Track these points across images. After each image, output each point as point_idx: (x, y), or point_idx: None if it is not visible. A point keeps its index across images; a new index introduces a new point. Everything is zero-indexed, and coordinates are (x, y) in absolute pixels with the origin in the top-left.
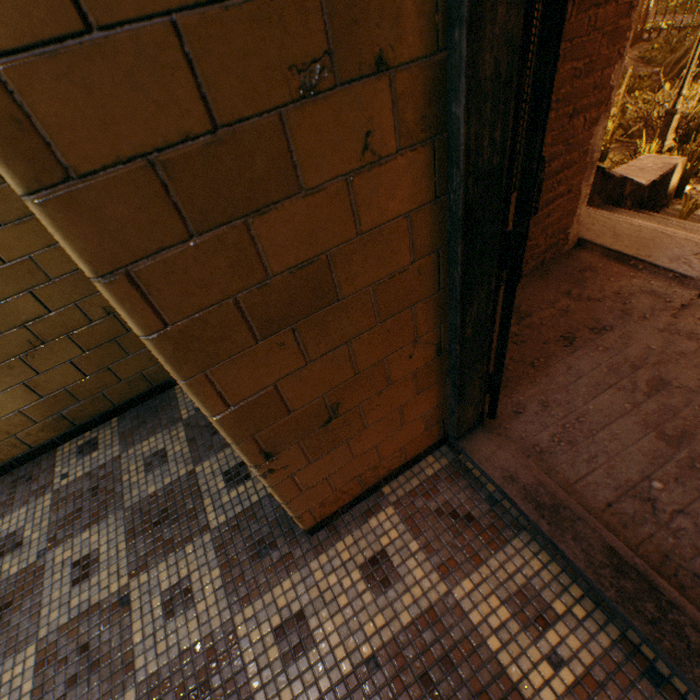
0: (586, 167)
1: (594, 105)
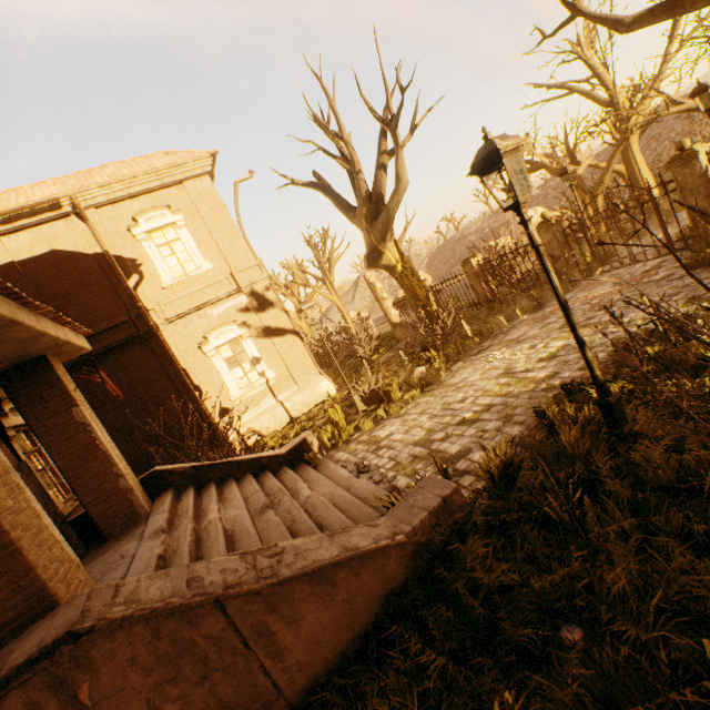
0: (127, 491)
1: (112, 478)
